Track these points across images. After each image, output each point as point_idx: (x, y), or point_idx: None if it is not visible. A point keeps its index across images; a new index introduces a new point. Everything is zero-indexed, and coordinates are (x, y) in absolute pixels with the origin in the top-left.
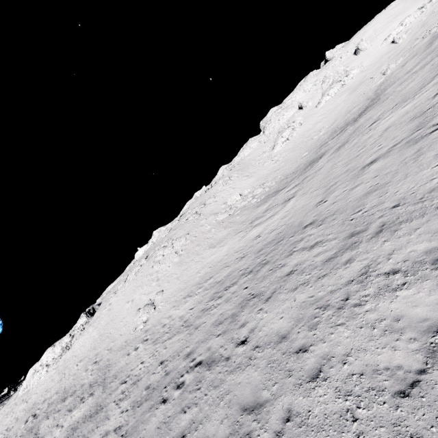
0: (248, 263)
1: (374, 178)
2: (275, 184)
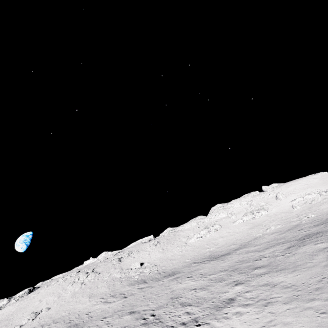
0: None
1: (110, 326)
2: (154, 272)
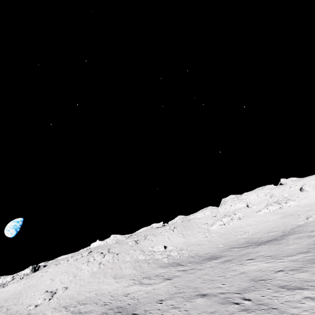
0: (97, 313)
1: (183, 311)
2: (186, 256)
